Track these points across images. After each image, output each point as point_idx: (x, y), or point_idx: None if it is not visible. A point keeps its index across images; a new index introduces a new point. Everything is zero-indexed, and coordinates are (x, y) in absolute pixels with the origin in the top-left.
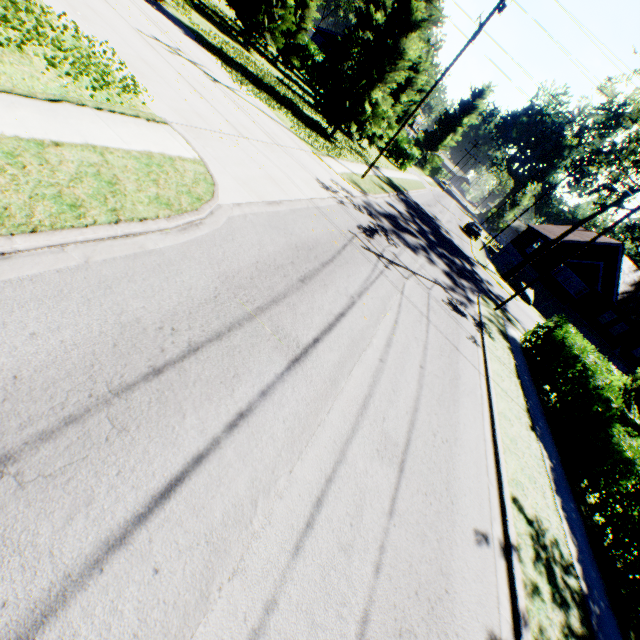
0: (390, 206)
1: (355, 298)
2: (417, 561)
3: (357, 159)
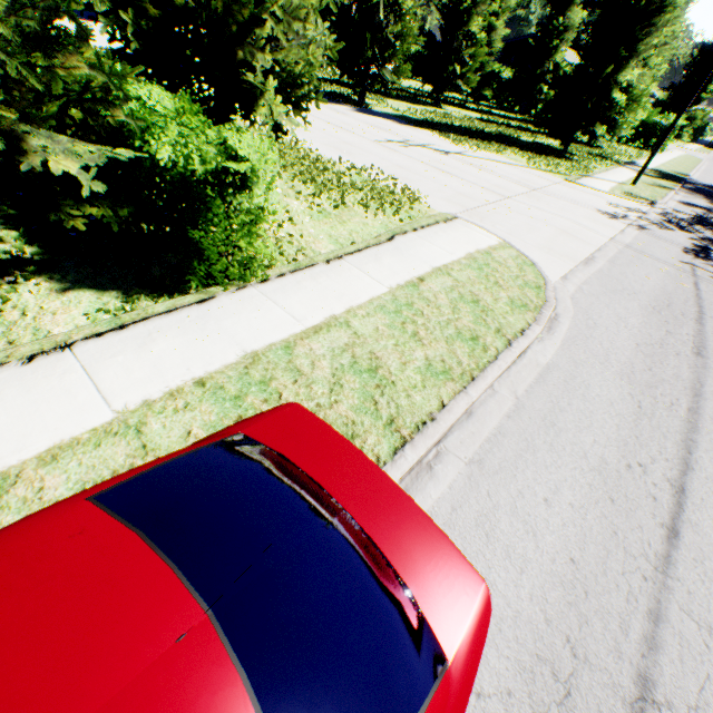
0: (687, 205)
1: None
2: None
3: (605, 164)
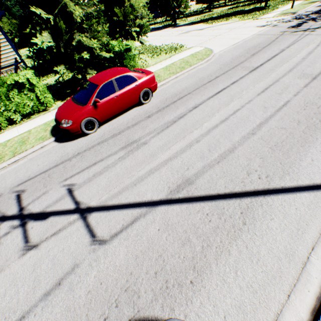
0: (320, 6)
1: (284, 49)
2: (320, 93)
3: (287, 3)
